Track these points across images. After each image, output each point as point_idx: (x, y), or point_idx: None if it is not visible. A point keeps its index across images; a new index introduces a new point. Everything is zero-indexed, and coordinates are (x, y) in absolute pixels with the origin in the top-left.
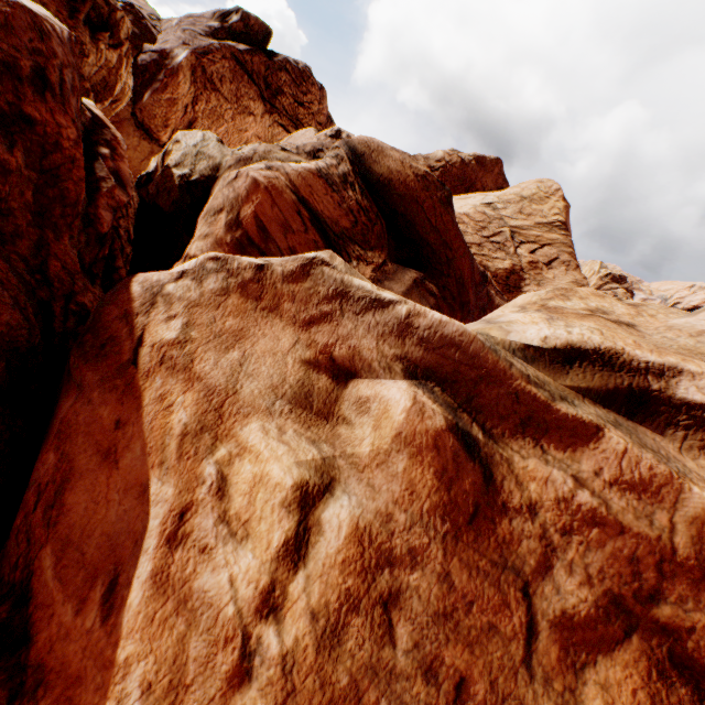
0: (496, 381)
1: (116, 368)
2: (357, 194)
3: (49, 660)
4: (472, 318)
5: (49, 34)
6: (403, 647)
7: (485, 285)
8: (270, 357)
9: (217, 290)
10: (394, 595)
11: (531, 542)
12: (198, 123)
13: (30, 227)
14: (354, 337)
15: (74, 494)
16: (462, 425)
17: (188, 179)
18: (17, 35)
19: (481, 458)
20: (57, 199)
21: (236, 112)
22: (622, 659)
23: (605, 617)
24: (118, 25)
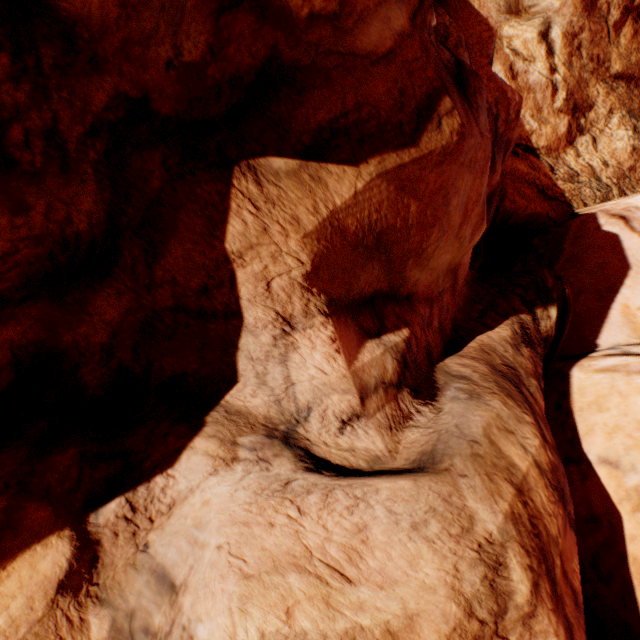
0: None
1: None
2: None
3: None
4: None
5: None
6: (584, 58)
7: None
8: None
9: None
10: (579, 45)
11: (604, 6)
12: None
13: None
14: None
15: None
16: None
17: None
18: None
19: None
20: None
21: None
22: (627, 26)
23: (622, 17)
24: None
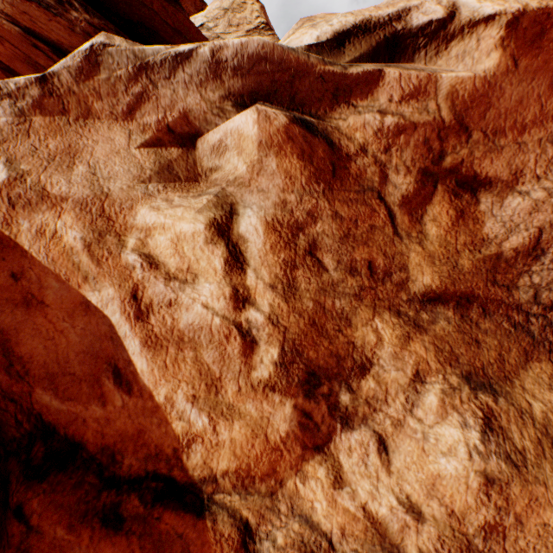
0: (304, 75)
1: None
2: (82, 13)
3: (107, 442)
4: None
5: None
6: (332, 268)
7: None
8: (116, 157)
9: (13, 120)
10: (313, 244)
11: (371, 168)
12: None
13: None
14: (178, 101)
15: (23, 346)
16: (298, 117)
17: None
18: None
19: (321, 134)
20: None
21: None
22: (437, 201)
23: (422, 185)
24: None
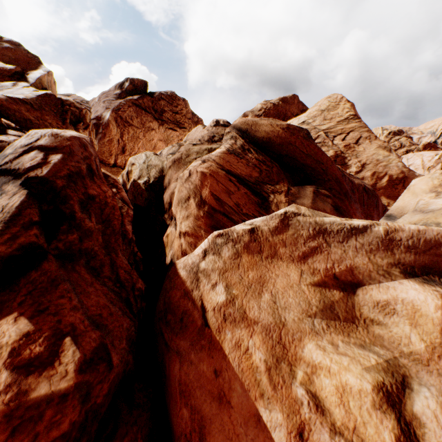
0: None
1: (196, 333)
2: (253, 154)
3: None
4: (353, 200)
5: (86, 145)
6: None
7: (345, 175)
8: (289, 290)
9: (231, 255)
10: None
11: None
12: (127, 146)
13: (105, 257)
14: (346, 259)
15: (212, 436)
16: None
17: (148, 183)
18: (76, 154)
19: None
20: (111, 233)
21: (144, 132)
22: None
23: None
24: (85, 117)
